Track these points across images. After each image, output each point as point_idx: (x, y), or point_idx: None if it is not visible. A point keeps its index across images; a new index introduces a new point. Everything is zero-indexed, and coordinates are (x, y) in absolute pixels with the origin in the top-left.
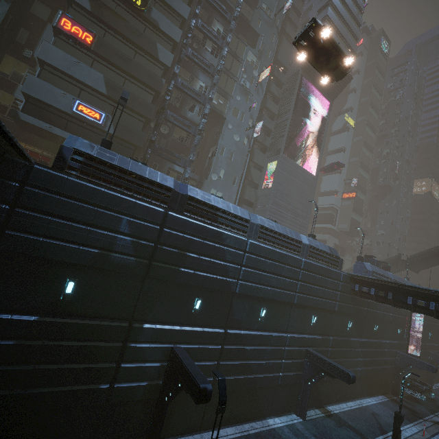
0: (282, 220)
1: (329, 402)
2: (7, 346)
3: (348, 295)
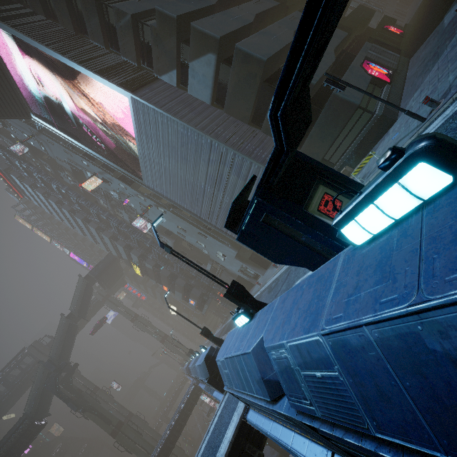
0: None
1: None
2: None
3: None
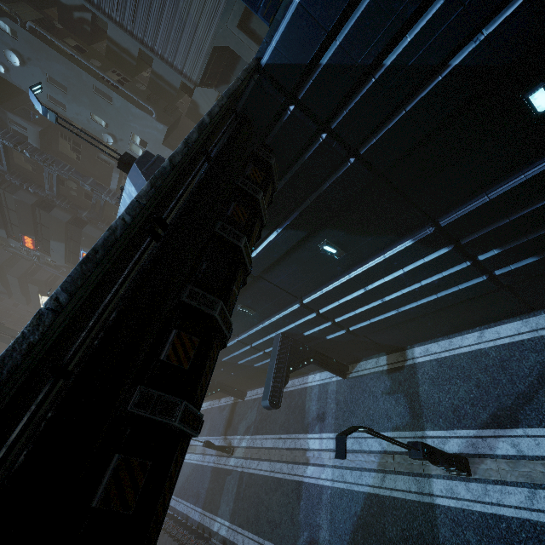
0: None
1: (420, 340)
2: None
3: None
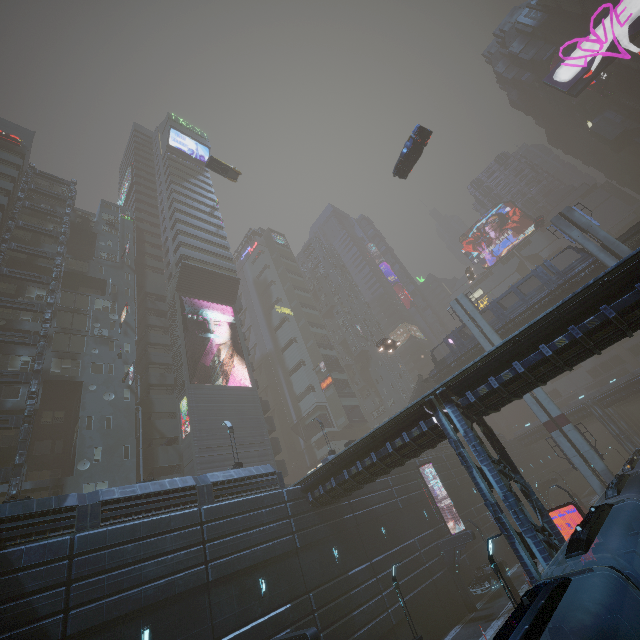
0: (226, 465)
1: None
2: None
3: (309, 514)
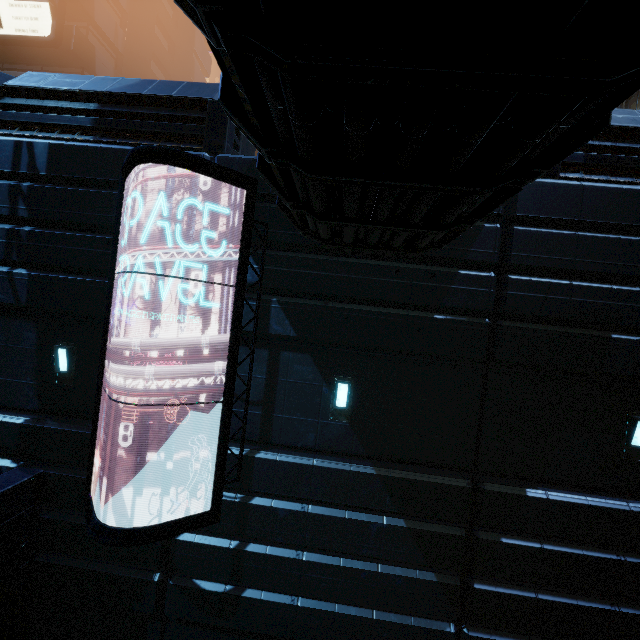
0: None
1: None
2: (556, 555)
3: None
